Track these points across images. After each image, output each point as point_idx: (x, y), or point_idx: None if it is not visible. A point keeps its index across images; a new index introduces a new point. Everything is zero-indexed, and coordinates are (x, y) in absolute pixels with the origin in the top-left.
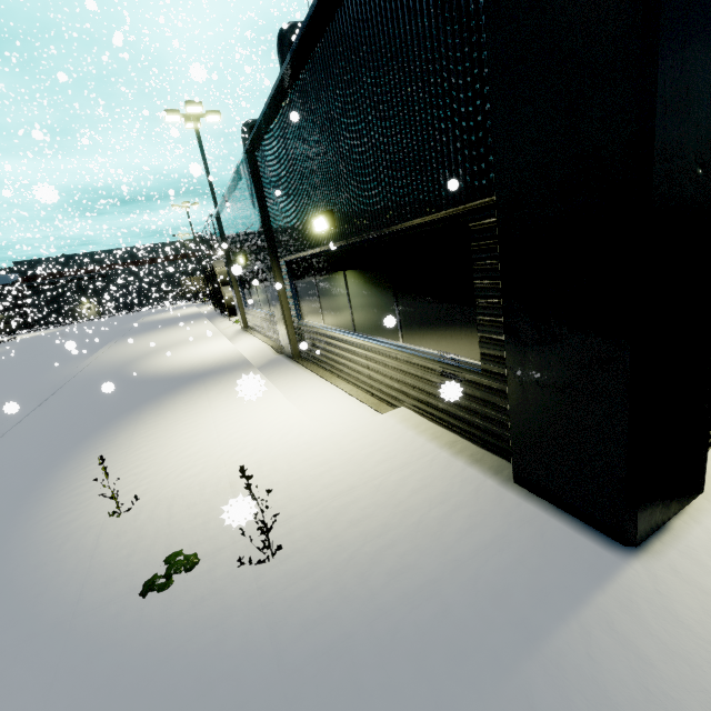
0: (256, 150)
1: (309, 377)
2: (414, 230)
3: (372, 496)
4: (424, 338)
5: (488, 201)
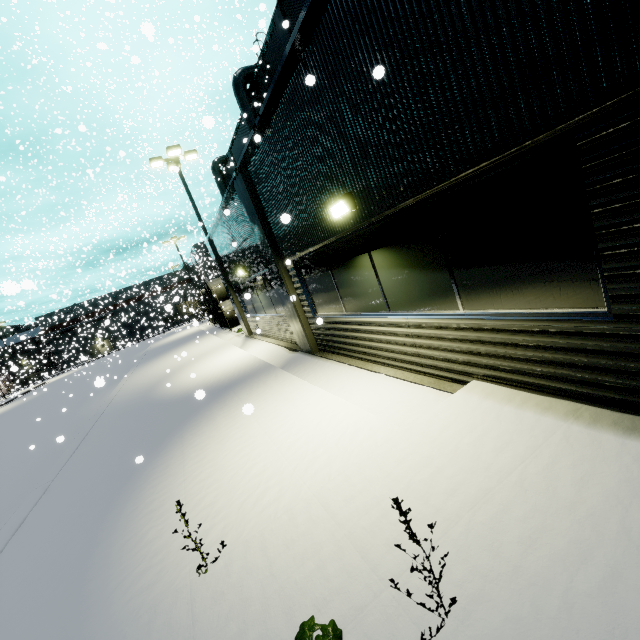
0: (247, 164)
1: (339, 368)
2: (473, 180)
3: (523, 498)
4: (498, 298)
5: (612, 104)
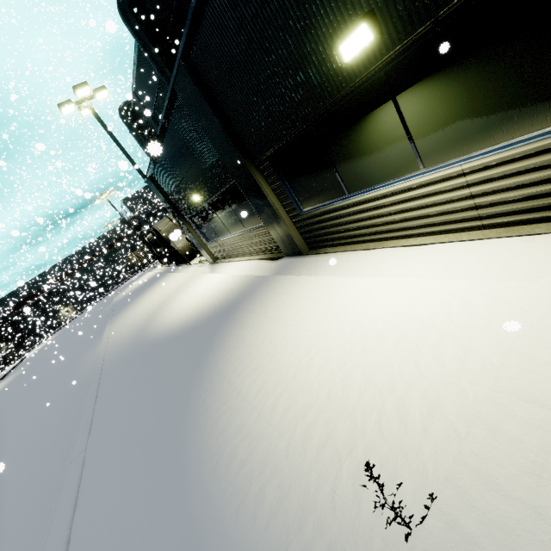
0: (189, 51)
1: (351, 256)
2: None
3: None
4: None
5: None
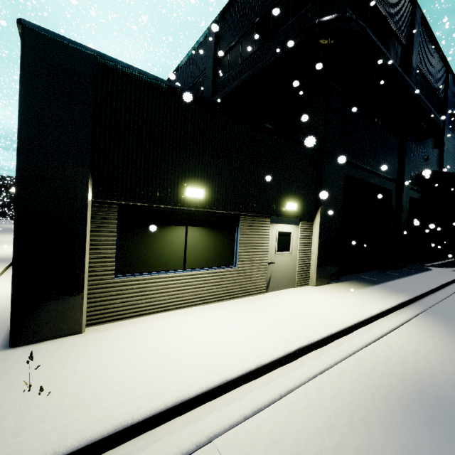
0: None
1: None
2: None
3: None
4: None
5: None
